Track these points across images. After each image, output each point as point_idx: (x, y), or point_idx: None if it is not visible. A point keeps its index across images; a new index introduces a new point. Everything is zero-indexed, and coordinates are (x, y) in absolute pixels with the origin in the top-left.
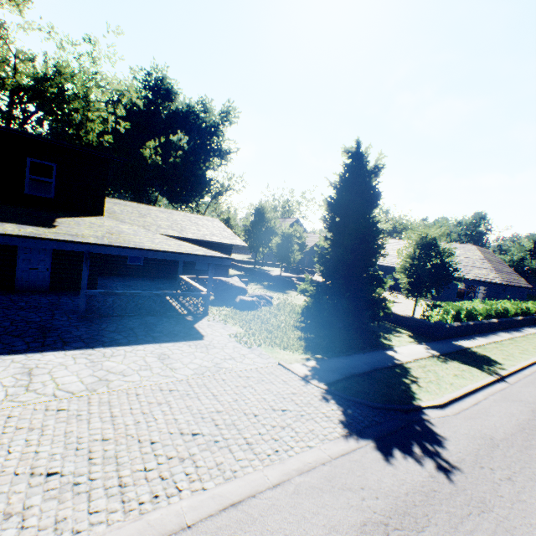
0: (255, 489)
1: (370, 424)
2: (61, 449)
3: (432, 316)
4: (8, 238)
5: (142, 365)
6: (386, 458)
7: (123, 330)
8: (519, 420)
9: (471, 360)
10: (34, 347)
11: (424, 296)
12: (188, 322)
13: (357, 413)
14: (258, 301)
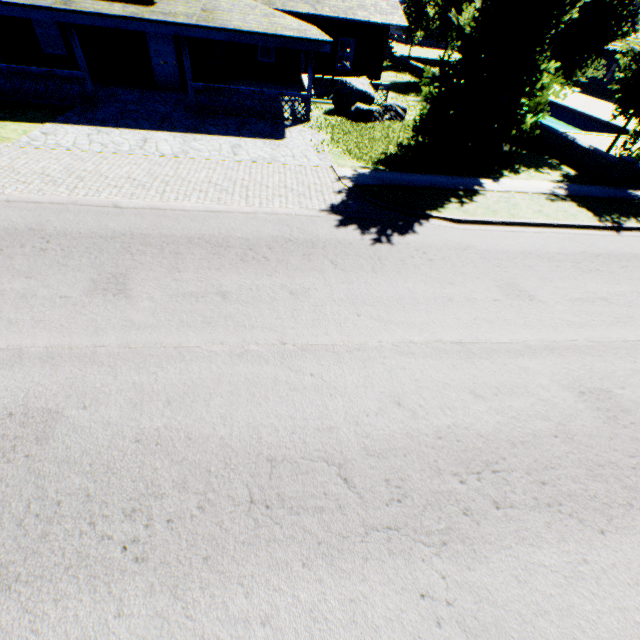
0: (230, 211)
1: (357, 212)
2: (145, 174)
3: (630, 151)
4: (117, 21)
5: (216, 149)
6: (338, 226)
7: (220, 125)
8: (541, 251)
9: (608, 208)
10: (154, 128)
11: (638, 116)
12: (282, 126)
13: (355, 205)
14: (379, 112)
